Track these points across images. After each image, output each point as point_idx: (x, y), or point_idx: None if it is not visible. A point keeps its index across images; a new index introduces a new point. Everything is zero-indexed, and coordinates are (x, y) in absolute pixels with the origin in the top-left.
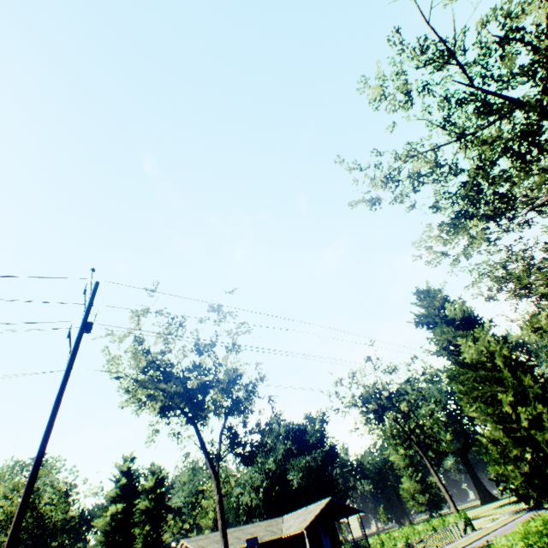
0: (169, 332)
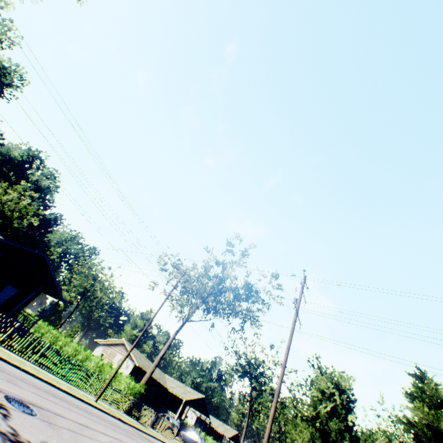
0: (275, 363)
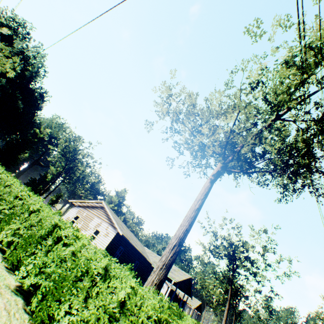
0: (267, 249)
